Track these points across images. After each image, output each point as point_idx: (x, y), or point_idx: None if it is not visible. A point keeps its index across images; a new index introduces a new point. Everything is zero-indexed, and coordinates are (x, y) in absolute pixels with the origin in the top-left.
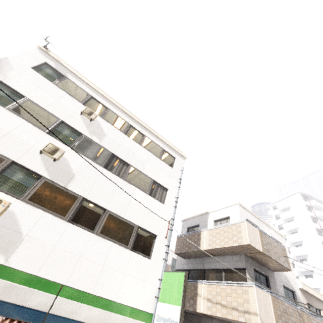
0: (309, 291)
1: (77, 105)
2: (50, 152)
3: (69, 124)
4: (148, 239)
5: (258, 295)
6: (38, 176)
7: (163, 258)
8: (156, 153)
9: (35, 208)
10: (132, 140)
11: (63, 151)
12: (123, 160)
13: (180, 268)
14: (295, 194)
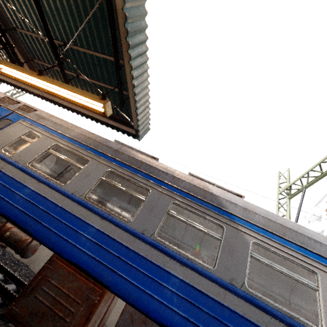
0: None
1: None
2: None
3: None
4: None
5: None
6: None
7: None
8: None
9: None
10: None
11: None
12: None
13: None
14: (326, 195)
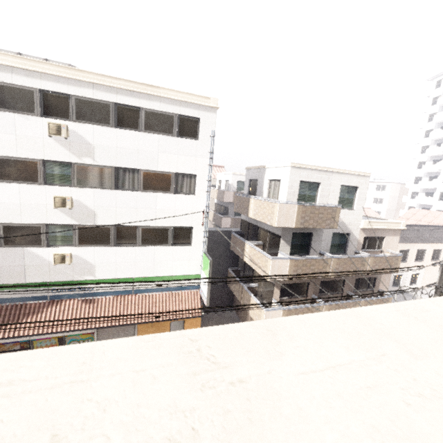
0: (373, 228)
1: (38, 124)
2: (61, 205)
3: (52, 160)
4: (185, 232)
5: (274, 265)
6: (71, 225)
7: (203, 241)
8: (167, 131)
9: (87, 248)
10: (128, 131)
11: (70, 198)
12: (130, 168)
13: (243, 219)
14: None
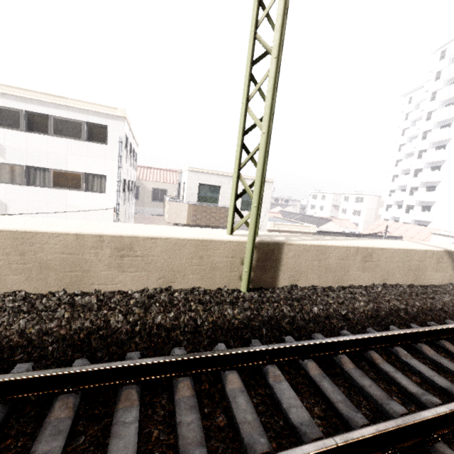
0: (280, 230)
1: None
2: None
3: None
4: None
5: None
6: None
7: None
8: (76, 136)
9: None
10: (37, 135)
11: None
12: (40, 167)
13: None
14: None
